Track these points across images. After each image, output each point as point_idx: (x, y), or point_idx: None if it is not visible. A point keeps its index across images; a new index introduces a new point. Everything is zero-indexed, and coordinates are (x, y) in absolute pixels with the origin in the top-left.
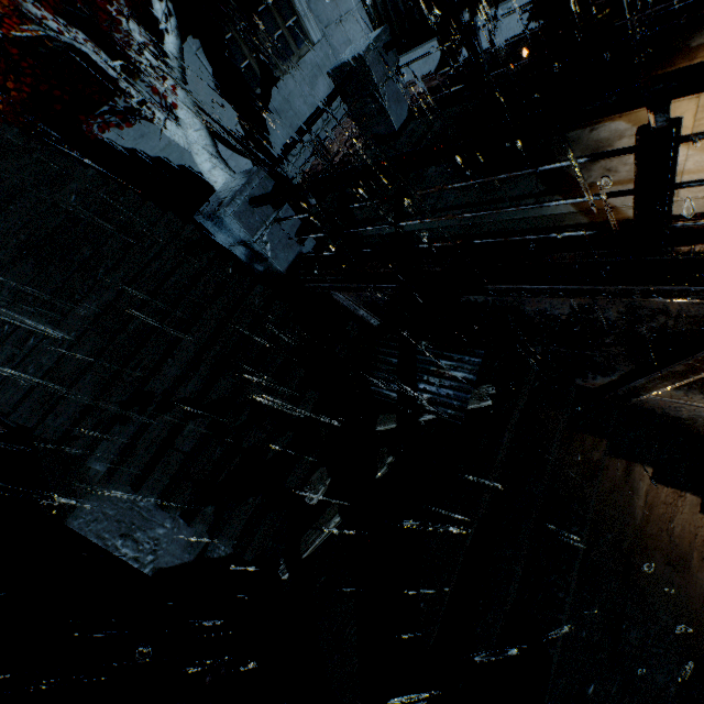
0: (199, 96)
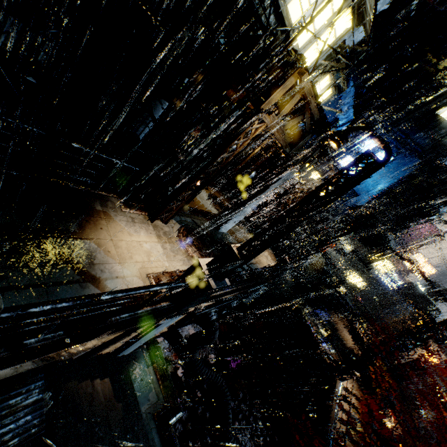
0: None
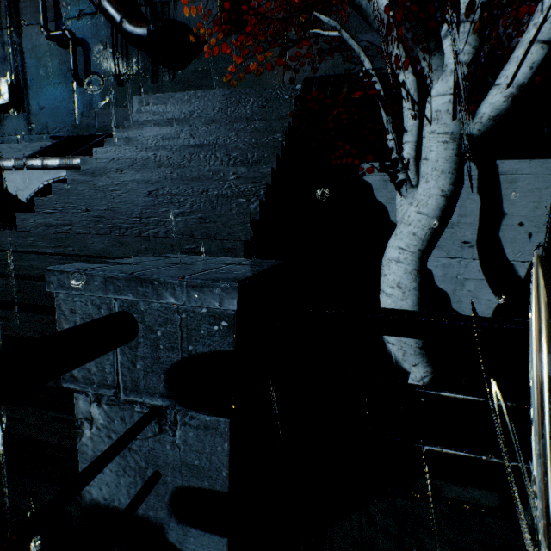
0: (508, 209)
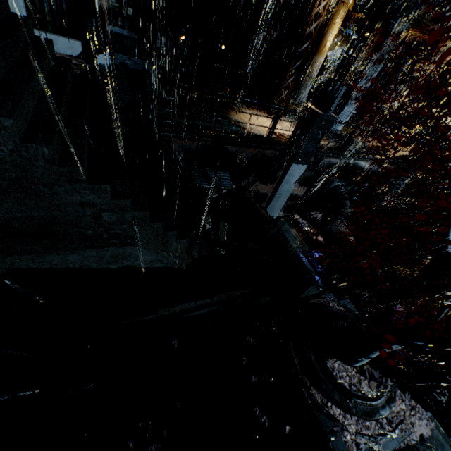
0: None
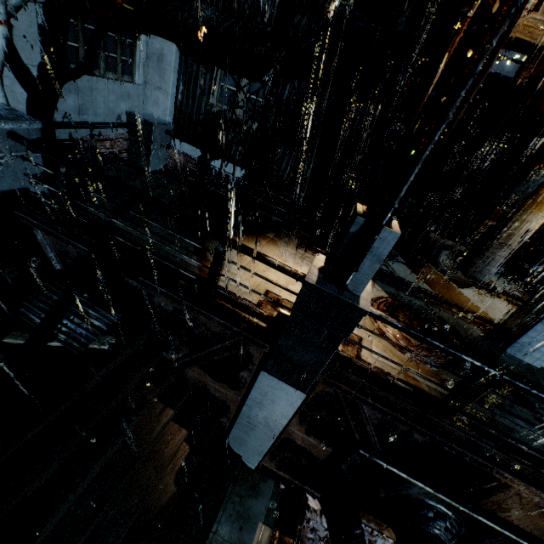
0: (14, 23)
